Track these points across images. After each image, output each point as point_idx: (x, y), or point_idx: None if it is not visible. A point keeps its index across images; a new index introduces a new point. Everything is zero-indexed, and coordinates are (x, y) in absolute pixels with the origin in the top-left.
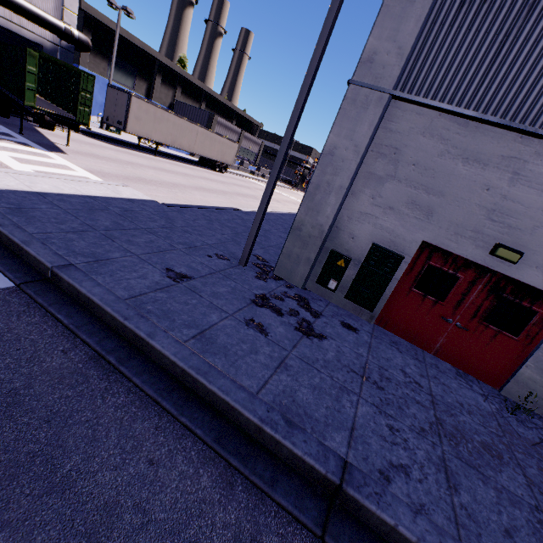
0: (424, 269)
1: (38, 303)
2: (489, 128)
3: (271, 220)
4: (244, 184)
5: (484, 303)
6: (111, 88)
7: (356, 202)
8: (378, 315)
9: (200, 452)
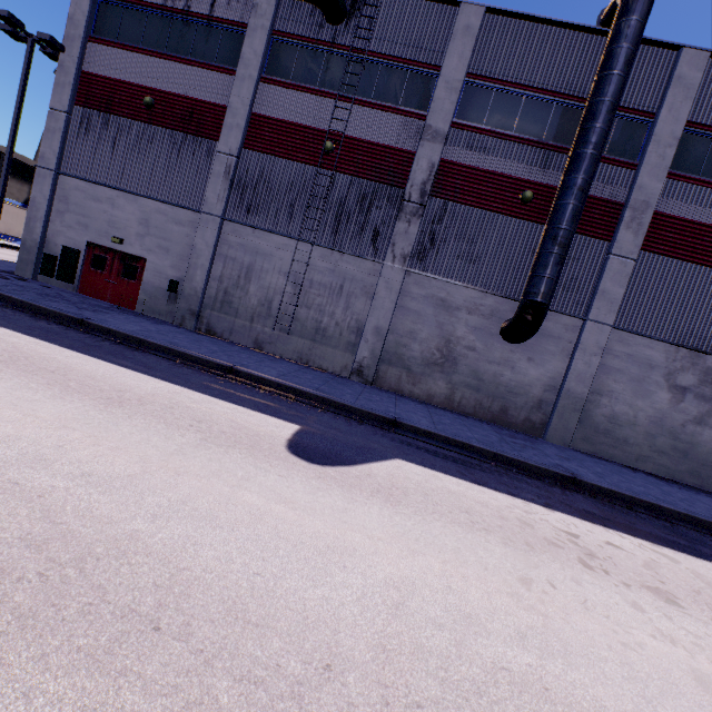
0: (94, 256)
1: None
2: (100, 186)
3: None
4: None
5: (121, 268)
6: None
7: (55, 226)
8: (80, 287)
9: None
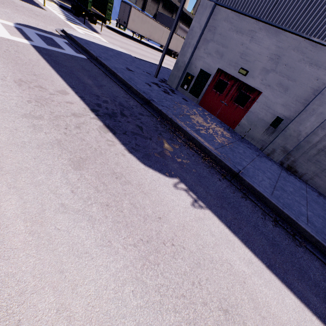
0: (218, 80)
1: (93, 62)
2: (246, 18)
3: None
4: None
5: (235, 94)
6: (123, 2)
7: (199, 52)
8: (200, 101)
9: (122, 90)
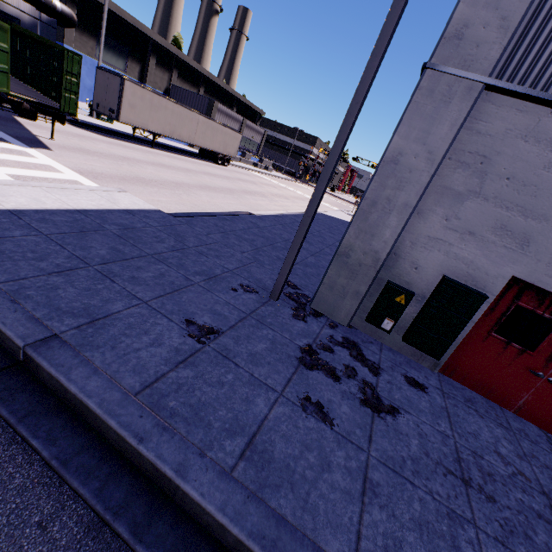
0: (510, 310)
1: (1, 416)
2: None
3: (288, 224)
4: (249, 179)
5: None
6: (101, 71)
7: (423, 223)
8: (443, 361)
9: None
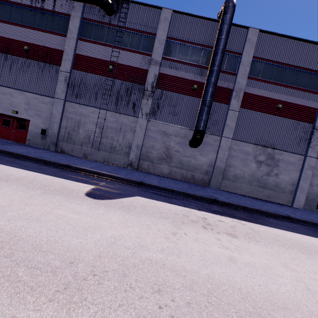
0: (3, 120)
1: None
2: (4, 87)
3: None
4: None
5: (17, 125)
6: None
7: None
8: None
9: None
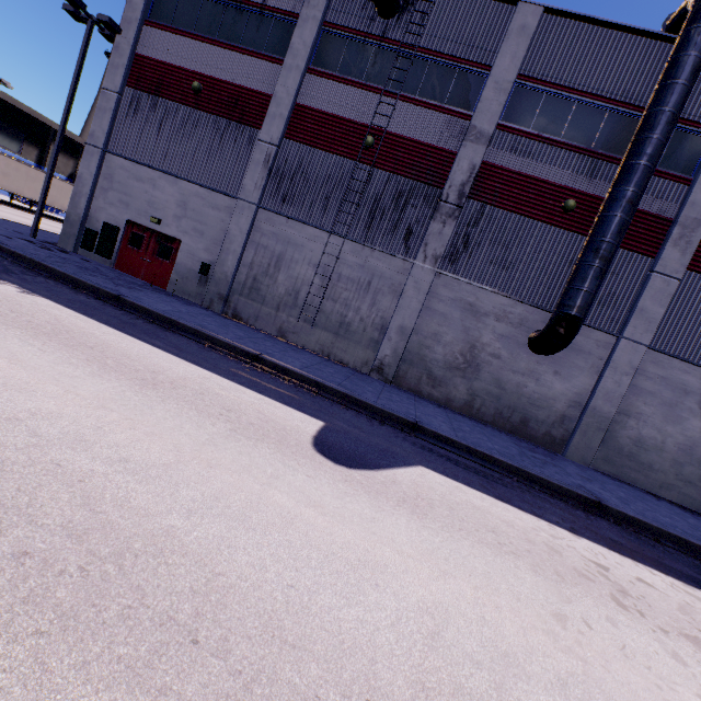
0: (132, 234)
1: None
2: (143, 167)
3: None
4: None
5: (156, 247)
6: None
7: (98, 202)
8: (116, 263)
9: None
